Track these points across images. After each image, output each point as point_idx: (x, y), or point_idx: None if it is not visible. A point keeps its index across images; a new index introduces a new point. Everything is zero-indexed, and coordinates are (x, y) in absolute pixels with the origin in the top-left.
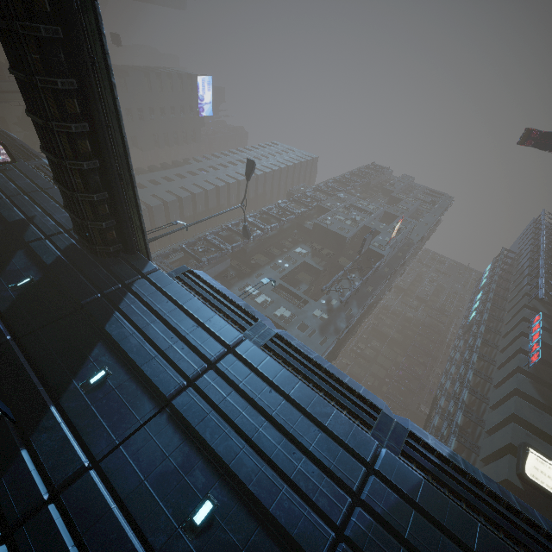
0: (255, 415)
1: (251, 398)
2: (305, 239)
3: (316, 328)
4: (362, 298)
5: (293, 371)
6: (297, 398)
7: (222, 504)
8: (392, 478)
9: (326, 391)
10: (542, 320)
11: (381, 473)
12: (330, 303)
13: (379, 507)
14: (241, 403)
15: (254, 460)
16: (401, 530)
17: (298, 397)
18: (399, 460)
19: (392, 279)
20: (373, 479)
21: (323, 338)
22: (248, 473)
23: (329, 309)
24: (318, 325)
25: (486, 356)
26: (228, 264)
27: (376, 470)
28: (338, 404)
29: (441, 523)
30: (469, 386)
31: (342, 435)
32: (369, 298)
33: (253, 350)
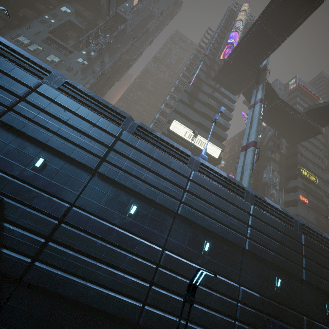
0: None
1: None
2: None
3: (78, 70)
4: (113, 52)
5: None
6: None
7: None
8: (44, 93)
9: (17, 63)
10: (205, 68)
11: (38, 91)
12: (90, 54)
13: (33, 101)
14: None
15: None
16: (42, 107)
17: None
18: (51, 87)
19: (141, 45)
20: (32, 92)
21: (84, 76)
22: None
23: (88, 58)
24: (80, 68)
25: (178, 89)
26: None
27: (36, 90)
28: (27, 70)
29: (64, 105)
30: (166, 102)
31: (18, 77)
32: (118, 53)
33: None
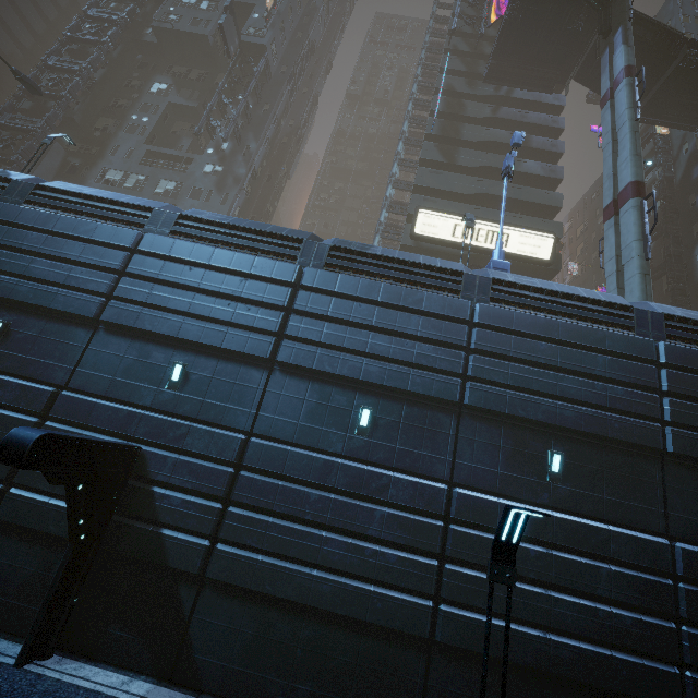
0: (21, 257)
1: (14, 247)
2: (159, 65)
3: (211, 188)
4: (259, 126)
5: (63, 212)
6: (61, 230)
7: (15, 322)
8: (150, 250)
9: (100, 215)
10: (461, 63)
11: (141, 250)
12: (221, 149)
13: (138, 271)
14: (4, 255)
15: (29, 286)
16: (155, 276)
17: (61, 228)
18: (158, 236)
19: (311, 84)
20: (133, 256)
21: (224, 196)
22: (26, 295)
23: (220, 158)
24: (213, 184)
25: (412, 140)
26: (60, 152)
27: (137, 250)
28: (118, 222)
29: (187, 260)
30: (393, 181)
31: (106, 239)
32: (269, 123)
33: (4, 209)
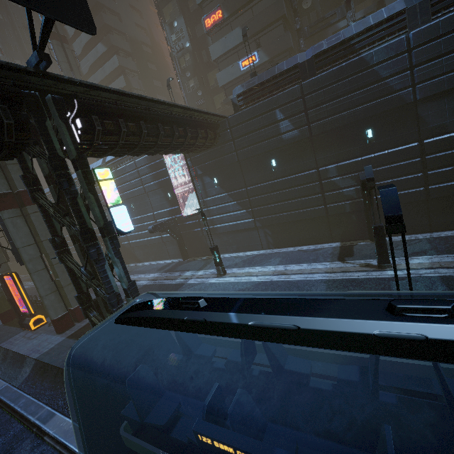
0: None
1: None
2: None
3: None
4: None
5: None
6: None
7: None
8: None
9: None
10: None
11: None
12: None
13: None
14: None
15: None
16: None
17: None
18: None
19: None
20: None
21: None
22: None
23: None
24: None
25: None
26: None
27: None
28: None
29: None
30: None
31: None
32: None
33: None
